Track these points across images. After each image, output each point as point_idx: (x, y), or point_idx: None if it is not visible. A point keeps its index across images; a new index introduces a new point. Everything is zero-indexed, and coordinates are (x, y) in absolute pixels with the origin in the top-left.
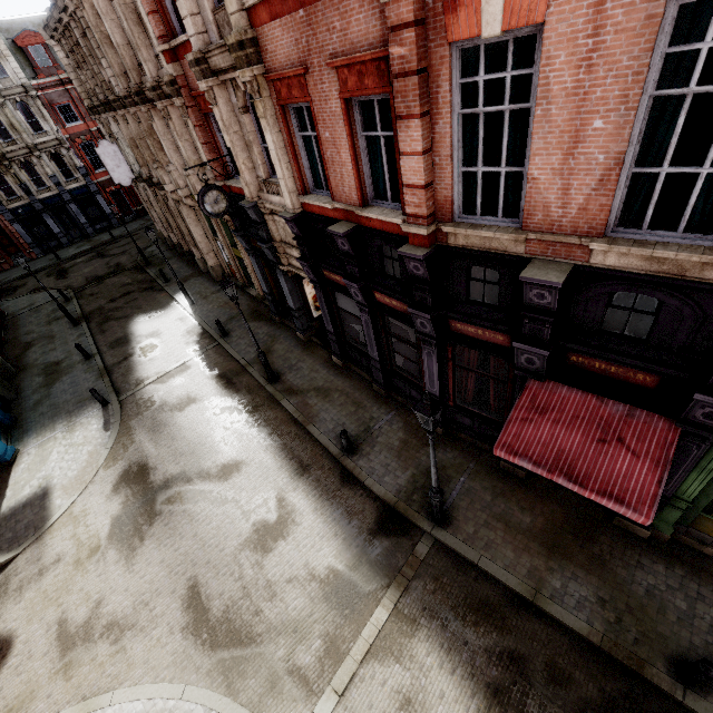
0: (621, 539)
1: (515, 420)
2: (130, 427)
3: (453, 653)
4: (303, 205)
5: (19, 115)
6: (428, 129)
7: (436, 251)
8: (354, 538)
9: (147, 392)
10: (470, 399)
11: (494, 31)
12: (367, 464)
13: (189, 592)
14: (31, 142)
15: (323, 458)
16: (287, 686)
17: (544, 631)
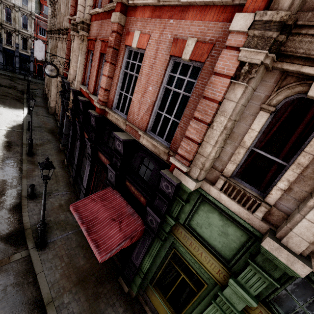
0: (115, 289)
1: (90, 198)
2: None
3: None
4: (81, 89)
5: (21, 18)
6: (112, 70)
7: (103, 118)
8: None
9: None
10: None
11: (134, 46)
12: (33, 206)
13: None
14: (18, 28)
15: (15, 195)
16: None
17: None
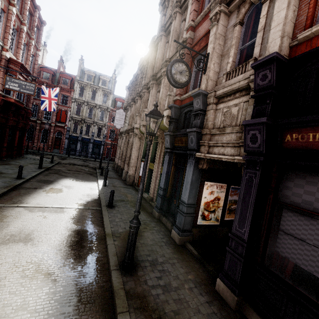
0: None
1: None
2: None
3: None
4: (292, 54)
5: (99, 113)
6: None
7: None
8: None
9: (10, 211)
10: None
11: None
12: None
13: None
14: (96, 121)
15: None
16: None
17: None
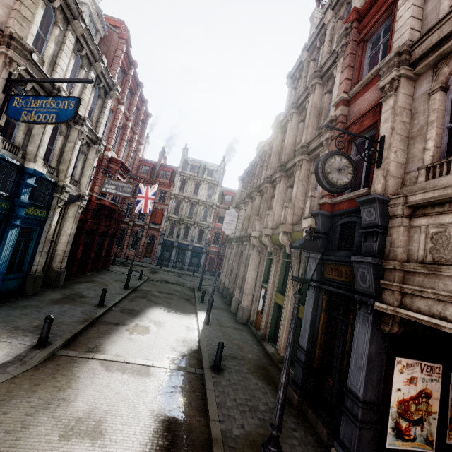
0: None
1: None
2: None
3: None
4: None
5: (202, 211)
6: None
7: None
8: None
9: (82, 366)
10: None
11: None
12: None
13: None
14: (198, 221)
15: None
16: None
17: None
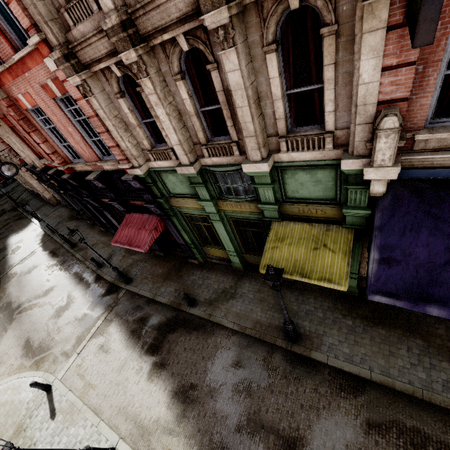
0: (190, 267)
1: (119, 230)
2: (4, 288)
3: (122, 325)
4: (44, 163)
5: None
6: (40, 135)
7: (76, 174)
8: (96, 300)
9: (13, 270)
10: None
11: (30, 107)
12: (106, 270)
13: (25, 342)
14: None
15: (90, 273)
16: (60, 358)
17: (155, 307)
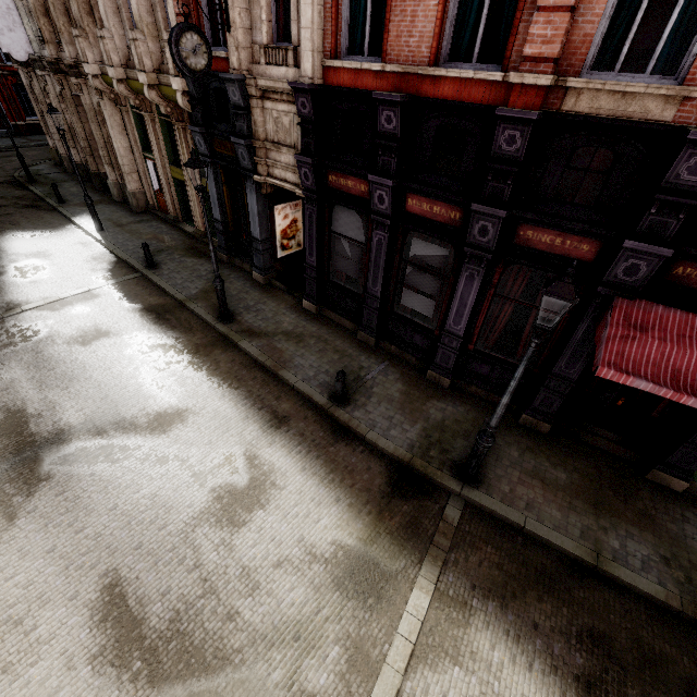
0: (659, 493)
1: (613, 338)
2: None
3: (524, 641)
4: (325, 76)
5: None
6: None
7: (538, 122)
8: (364, 503)
9: (26, 319)
10: (491, 344)
11: None
12: (365, 415)
13: (105, 595)
14: None
15: (305, 409)
16: None
17: (616, 600)
